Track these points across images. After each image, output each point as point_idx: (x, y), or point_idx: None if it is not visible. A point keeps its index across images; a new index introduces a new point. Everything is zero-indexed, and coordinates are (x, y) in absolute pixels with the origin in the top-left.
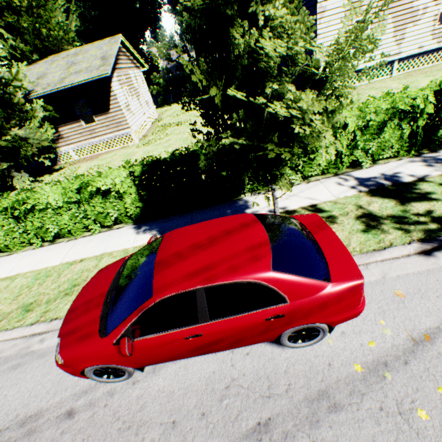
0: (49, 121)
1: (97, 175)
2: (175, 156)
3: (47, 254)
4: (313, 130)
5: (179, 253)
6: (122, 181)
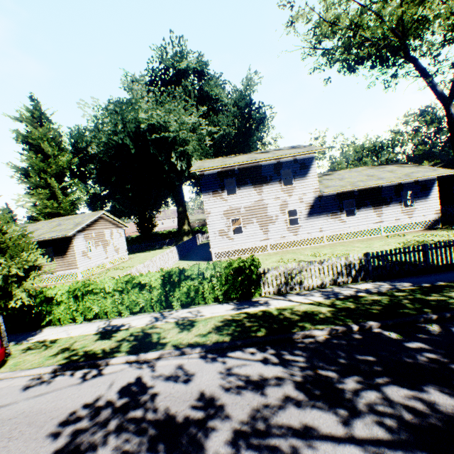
0: None
1: None
2: None
3: None
4: None
5: None
6: None
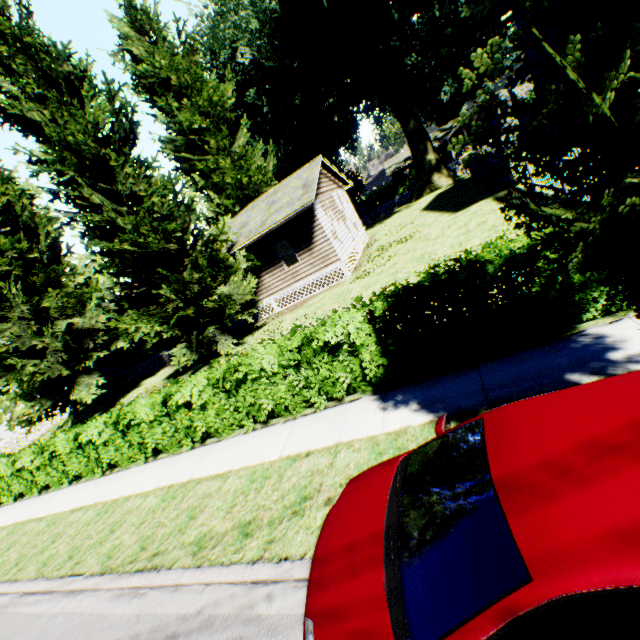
0: (250, 272)
1: (319, 323)
2: (437, 275)
3: (260, 442)
4: None
5: (554, 462)
6: (356, 327)
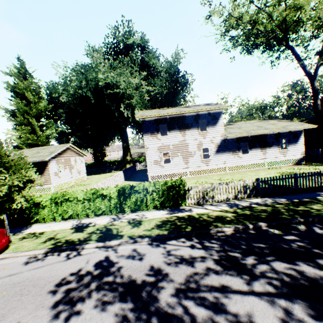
0: None
1: None
2: None
3: None
4: None
5: None
6: None
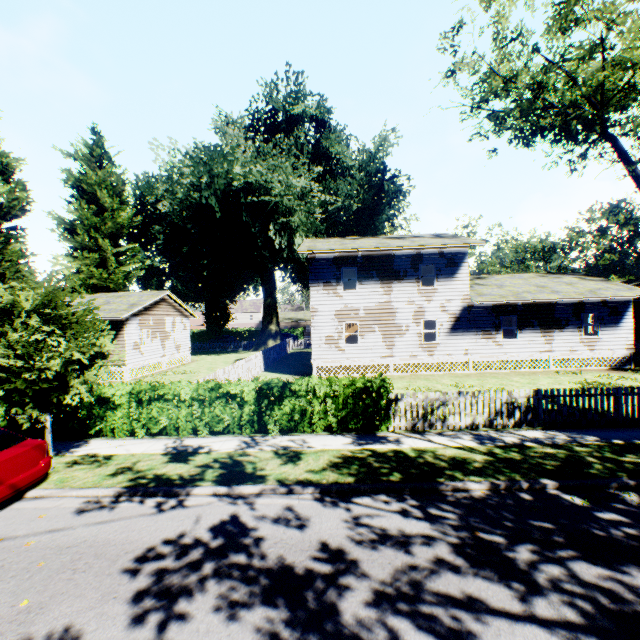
0: None
1: None
2: None
3: None
4: (37, 378)
5: None
6: None
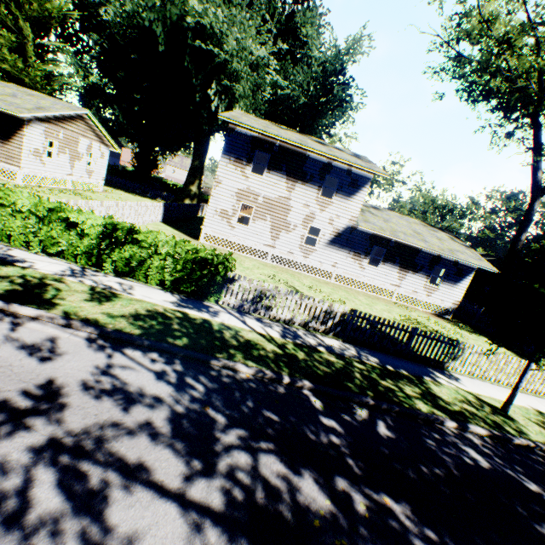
0: None
1: None
2: None
3: None
4: None
5: None
6: None
